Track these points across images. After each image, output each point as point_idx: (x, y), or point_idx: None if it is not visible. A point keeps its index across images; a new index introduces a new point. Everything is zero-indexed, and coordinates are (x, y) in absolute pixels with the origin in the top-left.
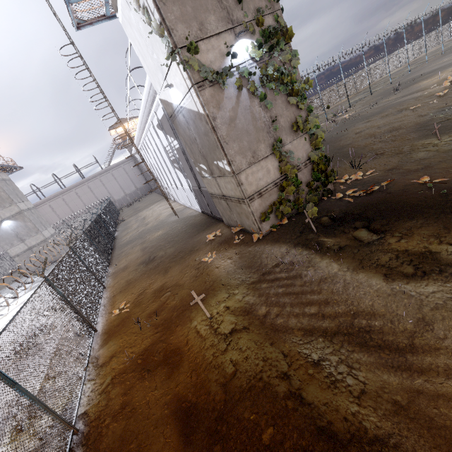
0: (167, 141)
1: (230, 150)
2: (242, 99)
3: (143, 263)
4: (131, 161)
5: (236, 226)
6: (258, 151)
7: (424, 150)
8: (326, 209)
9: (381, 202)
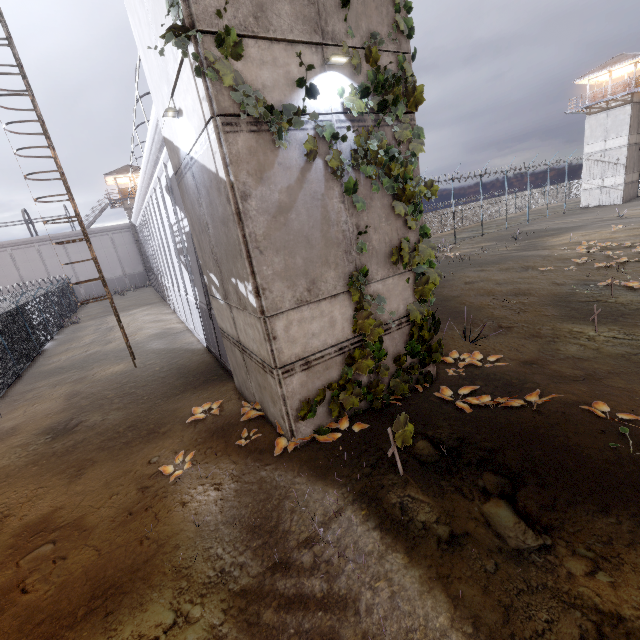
0: (175, 216)
1: (265, 267)
2: (311, 177)
3: (50, 433)
4: (128, 231)
5: (253, 402)
6: (322, 282)
7: (576, 341)
8: (424, 418)
9: (529, 437)
